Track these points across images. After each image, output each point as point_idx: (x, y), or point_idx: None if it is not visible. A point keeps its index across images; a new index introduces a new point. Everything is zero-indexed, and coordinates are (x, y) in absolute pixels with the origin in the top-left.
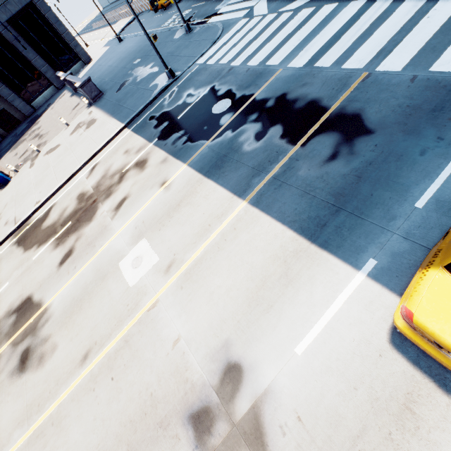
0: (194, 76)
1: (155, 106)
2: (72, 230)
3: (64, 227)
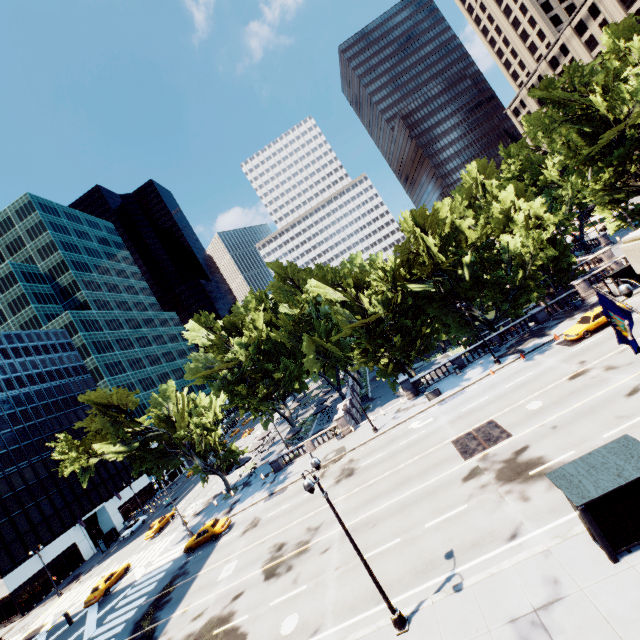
0: None
1: None
2: (220, 620)
3: (219, 630)
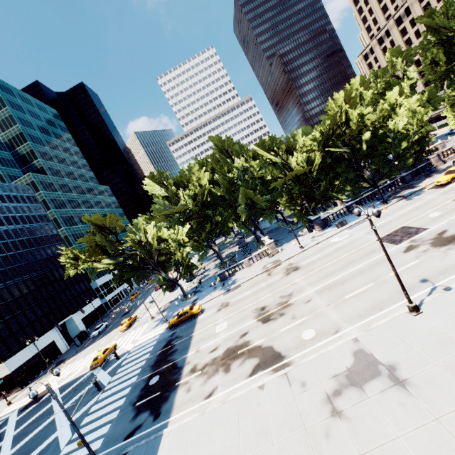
0: (113, 438)
1: (142, 433)
2: (238, 347)
3: (242, 350)
